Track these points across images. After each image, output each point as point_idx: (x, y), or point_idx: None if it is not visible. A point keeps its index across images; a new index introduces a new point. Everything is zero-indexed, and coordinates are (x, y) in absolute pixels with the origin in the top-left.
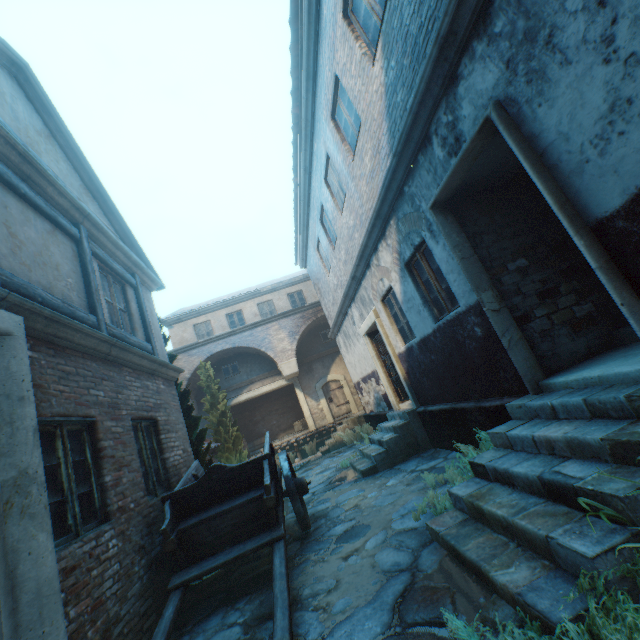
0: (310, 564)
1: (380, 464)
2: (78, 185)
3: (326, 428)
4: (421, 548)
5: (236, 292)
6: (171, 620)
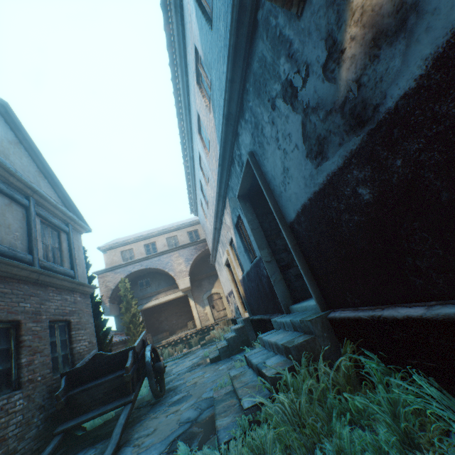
0: (148, 420)
1: (222, 354)
2: (34, 171)
3: (207, 327)
4: (206, 409)
5: (154, 228)
6: (49, 453)
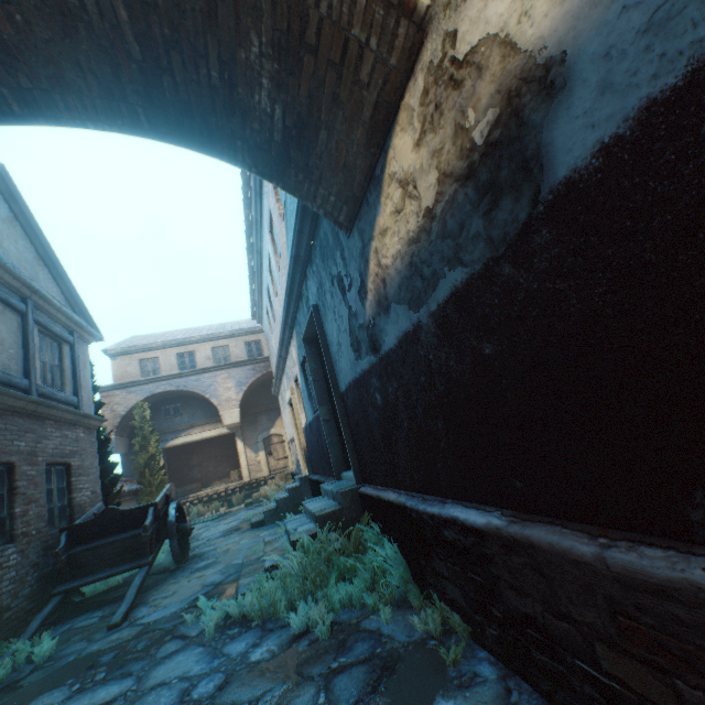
0: (167, 584)
1: (268, 519)
2: (32, 258)
3: (258, 481)
4: (234, 573)
5: (195, 329)
6: (49, 611)
